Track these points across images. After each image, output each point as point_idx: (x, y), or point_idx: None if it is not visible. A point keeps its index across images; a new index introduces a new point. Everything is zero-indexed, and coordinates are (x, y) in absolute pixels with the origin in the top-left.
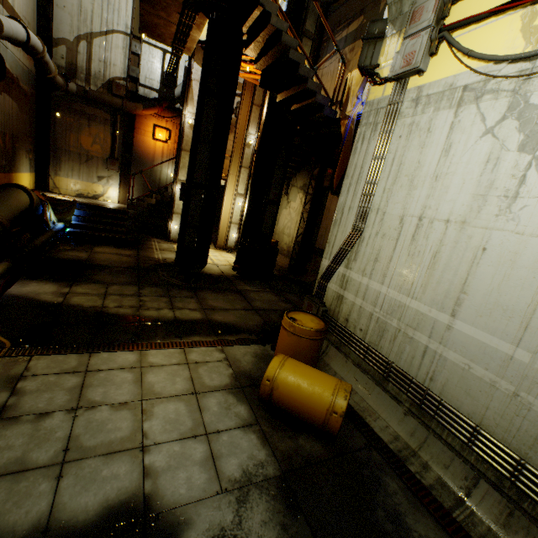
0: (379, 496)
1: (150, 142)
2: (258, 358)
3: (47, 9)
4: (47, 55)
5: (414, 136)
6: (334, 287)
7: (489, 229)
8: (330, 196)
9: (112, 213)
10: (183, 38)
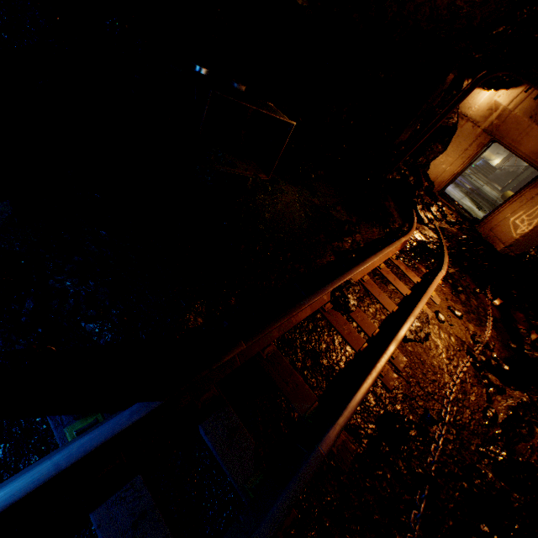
0: None
1: None
2: None
3: None
4: None
5: None
6: None
7: None
8: None
9: (490, 167)
10: None
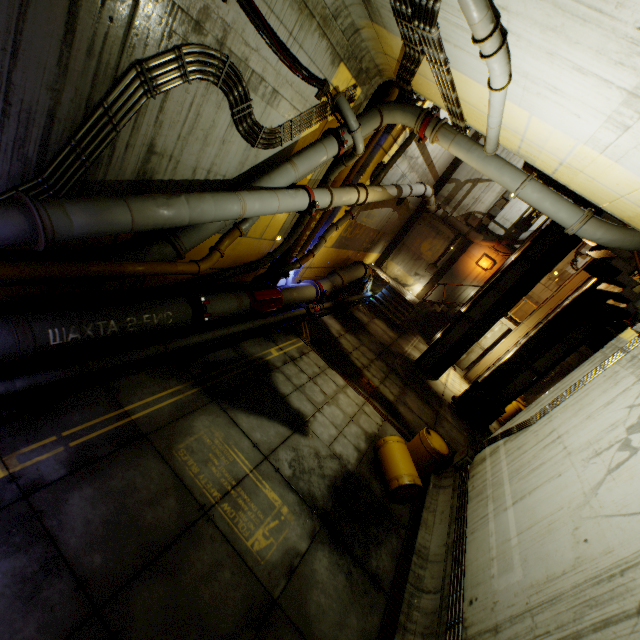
0: (381, 530)
1: (472, 265)
2: None
3: (459, 161)
4: (432, 197)
5: (608, 381)
6: (487, 450)
7: (572, 465)
8: None
9: (404, 302)
10: None
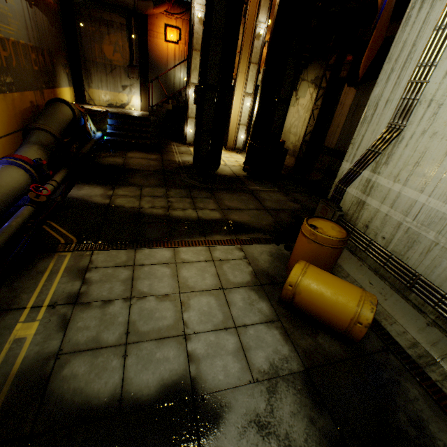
0: (400, 400)
1: (163, 45)
2: (273, 257)
3: None
4: None
5: None
6: (354, 192)
7: None
8: (346, 88)
9: (137, 120)
10: None
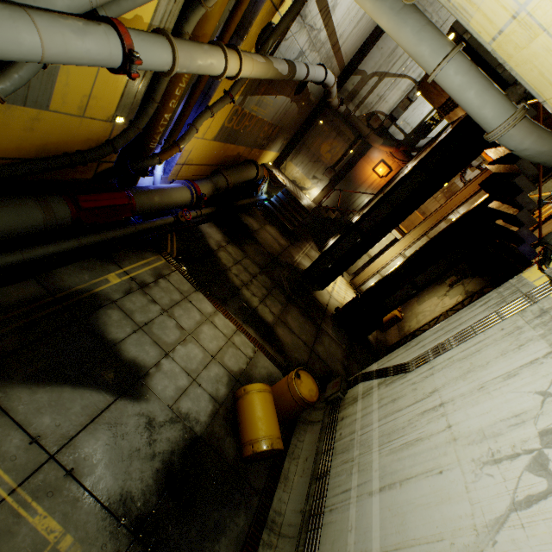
0: (226, 511)
1: (369, 171)
2: (269, 378)
3: (367, 48)
4: (334, 88)
5: (508, 340)
6: (360, 388)
7: (459, 463)
8: None
9: (299, 207)
10: (447, 109)
